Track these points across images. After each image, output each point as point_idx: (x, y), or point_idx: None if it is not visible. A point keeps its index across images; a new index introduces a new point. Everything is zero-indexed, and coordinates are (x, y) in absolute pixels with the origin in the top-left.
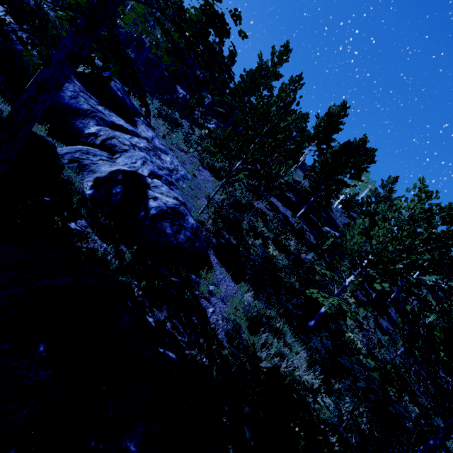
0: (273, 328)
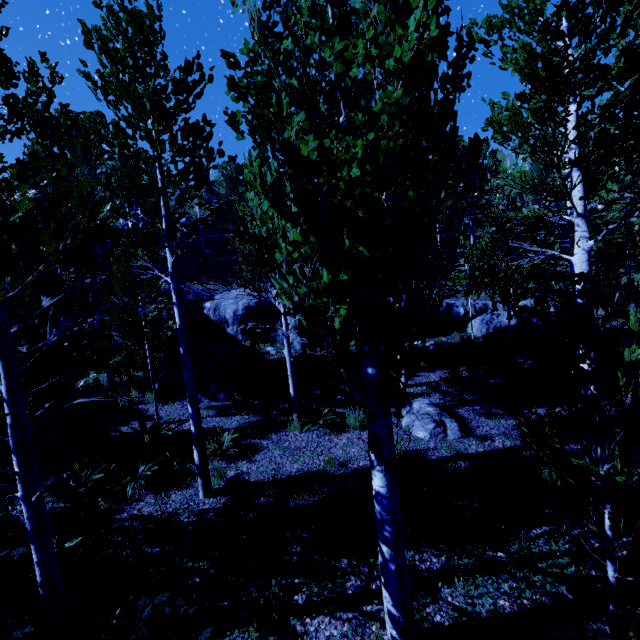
0: (635, 312)
